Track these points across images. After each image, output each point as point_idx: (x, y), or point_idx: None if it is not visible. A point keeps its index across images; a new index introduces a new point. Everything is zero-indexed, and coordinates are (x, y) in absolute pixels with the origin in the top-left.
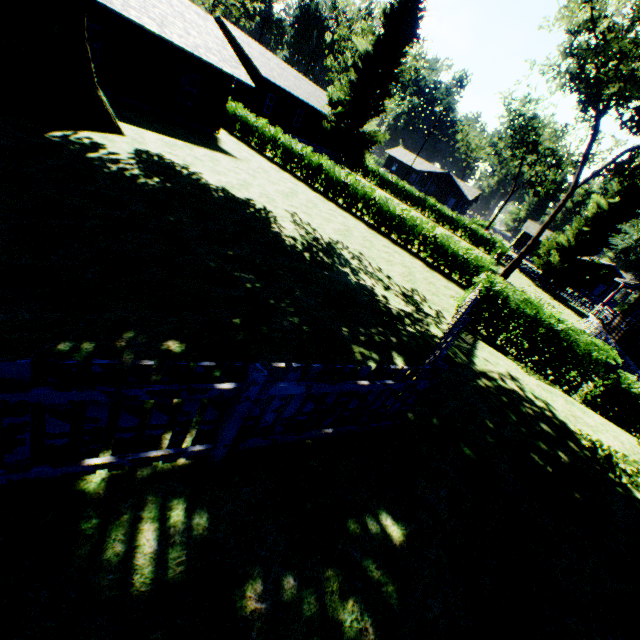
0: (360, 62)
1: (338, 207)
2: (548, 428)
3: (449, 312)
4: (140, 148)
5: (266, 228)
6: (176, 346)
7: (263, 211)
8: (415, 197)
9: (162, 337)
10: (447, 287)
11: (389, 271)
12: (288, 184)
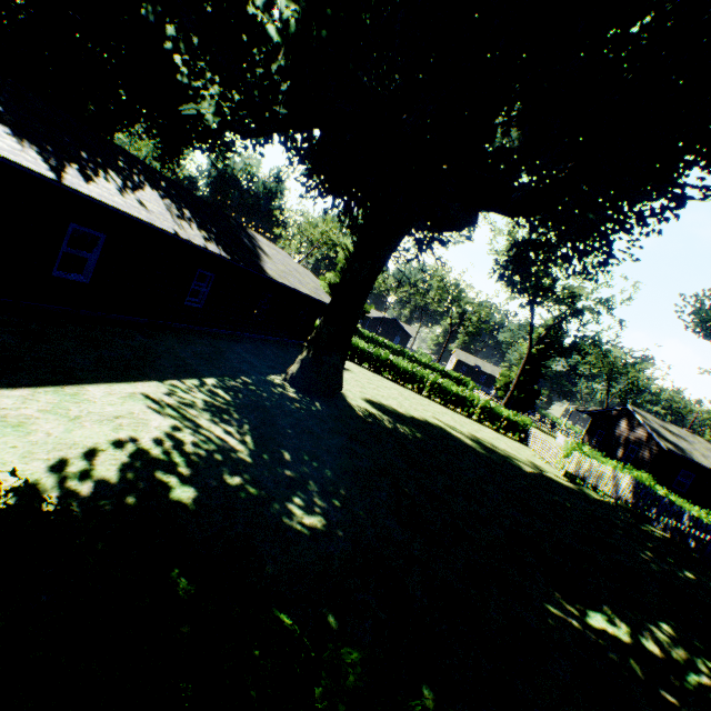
0: (349, 255)
1: (414, 392)
2: (703, 541)
3: (553, 471)
4: (361, 398)
5: (465, 444)
6: (649, 553)
7: (439, 427)
8: (395, 350)
9: (642, 551)
10: (521, 447)
11: (507, 449)
12: (384, 383)
